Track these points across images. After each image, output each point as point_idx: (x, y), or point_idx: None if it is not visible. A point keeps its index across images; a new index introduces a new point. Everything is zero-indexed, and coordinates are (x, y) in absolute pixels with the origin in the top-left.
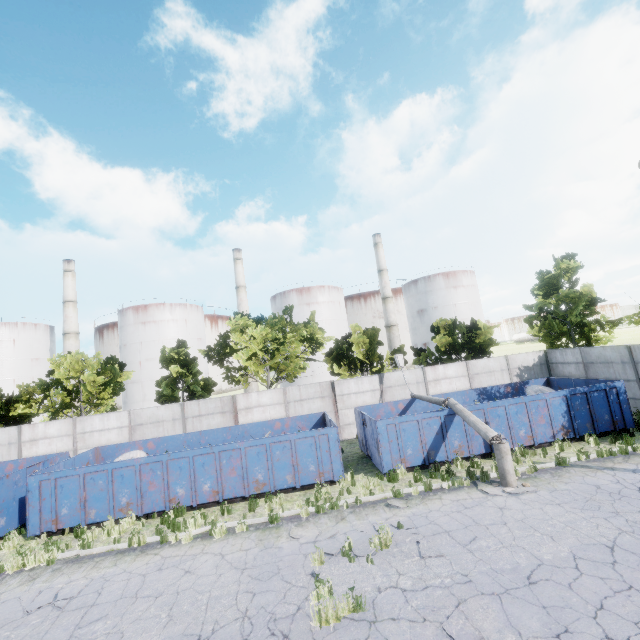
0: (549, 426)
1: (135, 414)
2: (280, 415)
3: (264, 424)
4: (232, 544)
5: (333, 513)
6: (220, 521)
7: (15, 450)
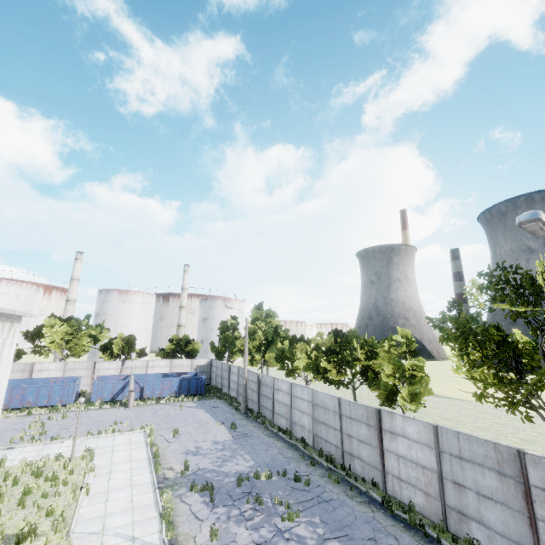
0: (170, 390)
1: None
2: (59, 376)
3: (45, 379)
4: (8, 419)
5: (56, 413)
6: (5, 412)
7: None
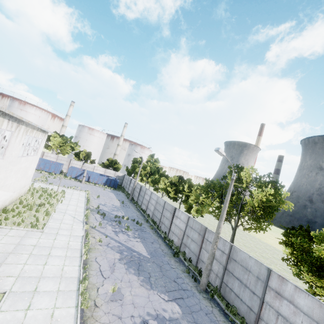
0: (101, 182)
1: None
2: (54, 161)
3: (48, 160)
4: None
5: (51, 175)
6: None
7: None
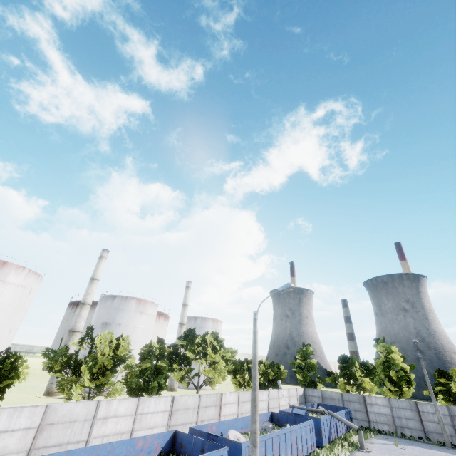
0: (344, 426)
1: (176, 400)
2: (235, 411)
3: None
4: None
5: None
6: None
7: (87, 428)
